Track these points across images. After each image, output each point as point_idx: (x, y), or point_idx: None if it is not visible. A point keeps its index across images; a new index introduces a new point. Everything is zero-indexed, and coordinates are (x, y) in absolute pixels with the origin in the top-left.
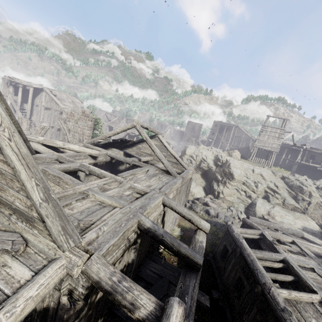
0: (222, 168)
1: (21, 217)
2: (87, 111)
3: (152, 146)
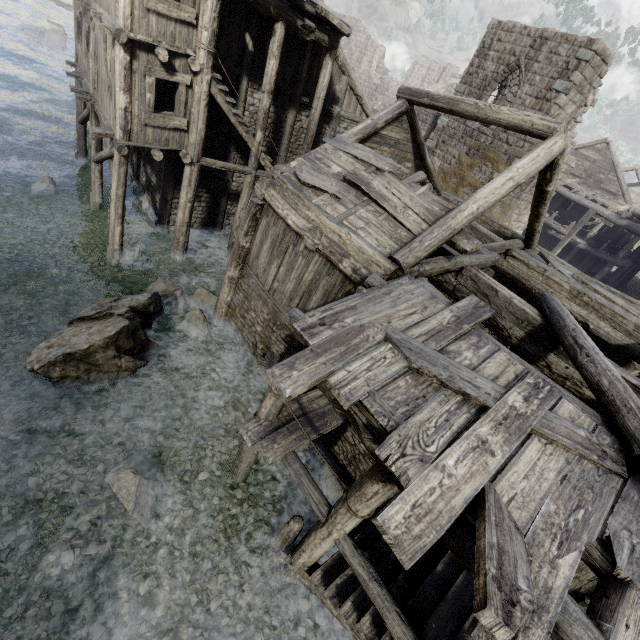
0: None
1: (611, 194)
2: None
3: None
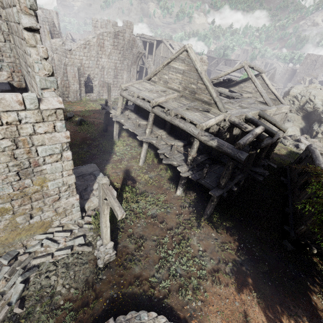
0: None
1: (206, 104)
2: (204, 57)
3: (255, 82)
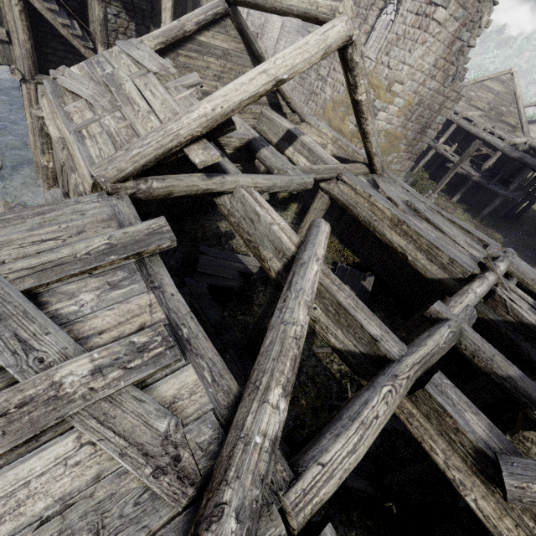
0: None
1: (510, 127)
2: None
3: None
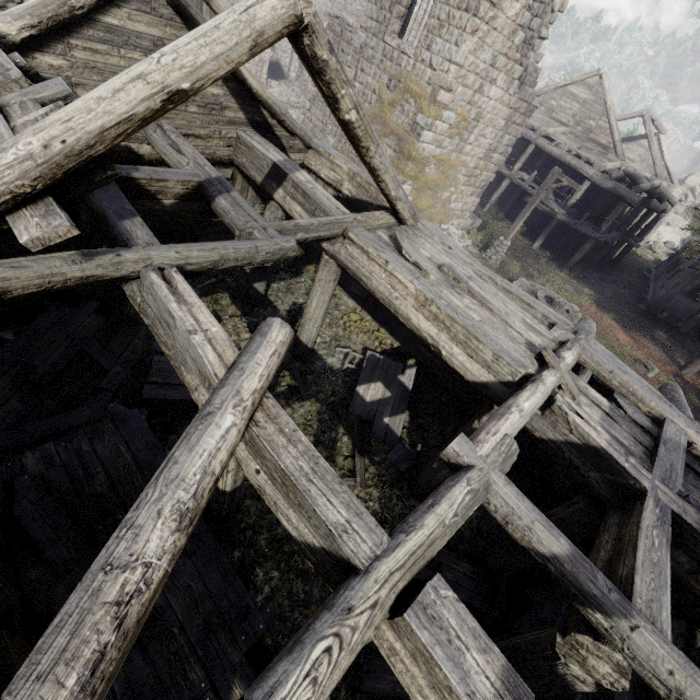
0: None
1: (601, 147)
2: None
3: (651, 143)
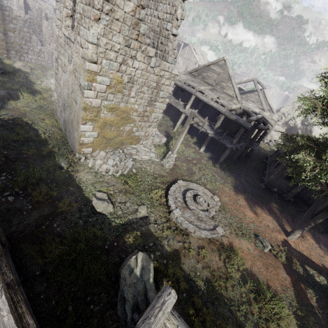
0: (306, 127)
1: (230, 96)
2: None
3: (259, 93)
